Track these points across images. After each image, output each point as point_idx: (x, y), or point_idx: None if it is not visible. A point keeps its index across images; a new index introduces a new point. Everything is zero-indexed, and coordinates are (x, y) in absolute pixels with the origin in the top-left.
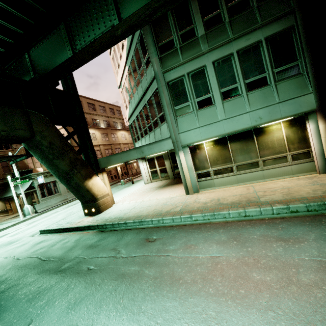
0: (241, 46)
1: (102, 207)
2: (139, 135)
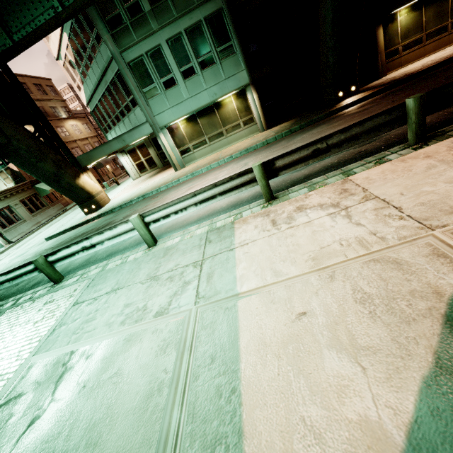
0: (187, 25)
1: (101, 202)
2: (110, 124)
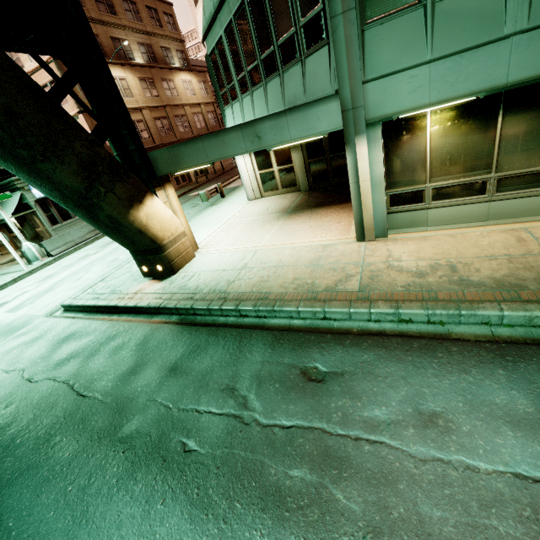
0: None
1: (176, 260)
2: (236, 86)
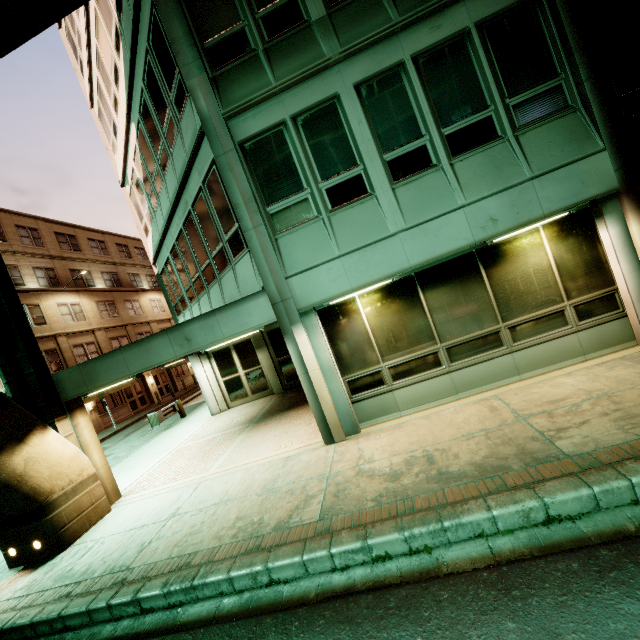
0: (422, 45)
1: (72, 525)
2: (185, 296)
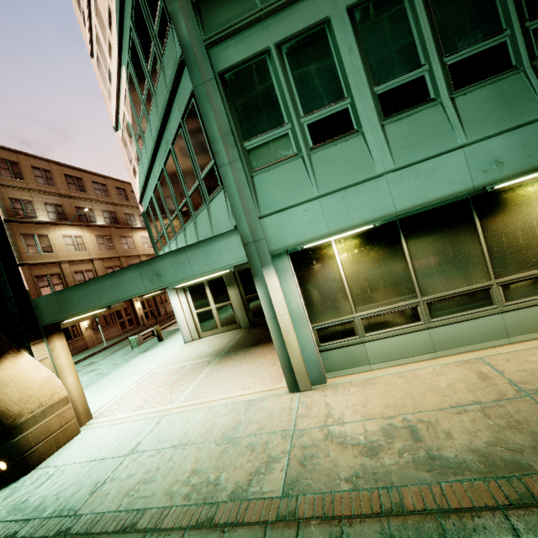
0: None
1: (38, 447)
2: (165, 234)
